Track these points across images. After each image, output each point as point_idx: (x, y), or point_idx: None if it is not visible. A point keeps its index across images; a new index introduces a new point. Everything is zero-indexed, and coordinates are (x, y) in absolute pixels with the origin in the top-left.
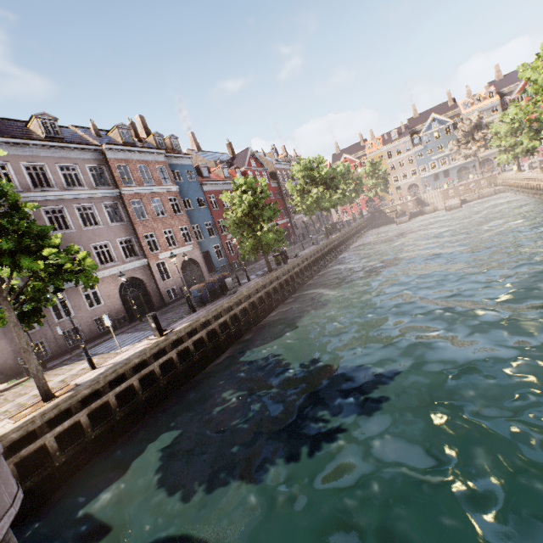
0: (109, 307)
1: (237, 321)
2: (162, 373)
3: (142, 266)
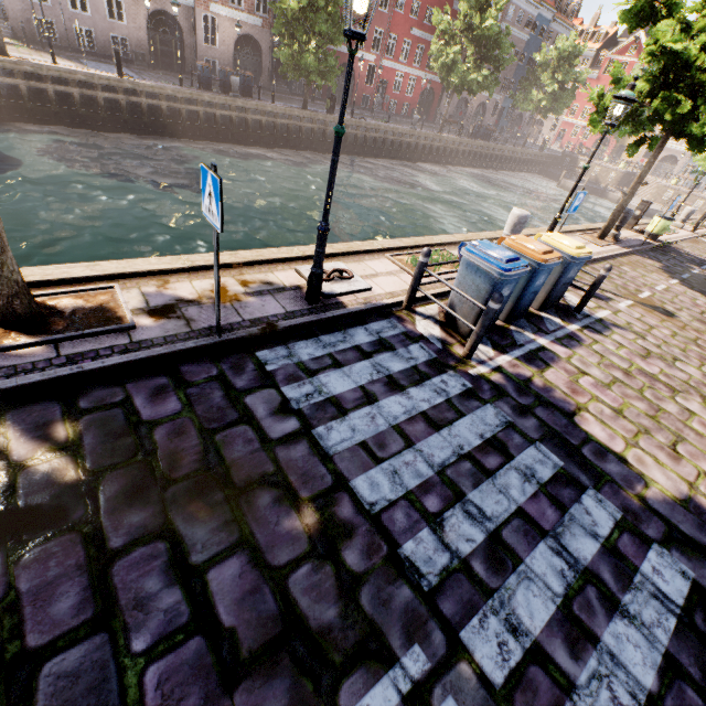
0: (132, 33)
1: (215, 124)
2: (109, 109)
3: (186, 7)
